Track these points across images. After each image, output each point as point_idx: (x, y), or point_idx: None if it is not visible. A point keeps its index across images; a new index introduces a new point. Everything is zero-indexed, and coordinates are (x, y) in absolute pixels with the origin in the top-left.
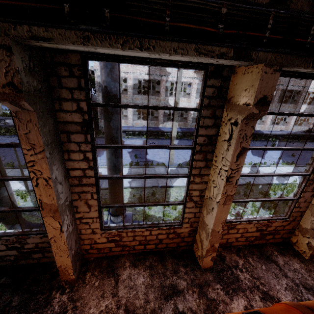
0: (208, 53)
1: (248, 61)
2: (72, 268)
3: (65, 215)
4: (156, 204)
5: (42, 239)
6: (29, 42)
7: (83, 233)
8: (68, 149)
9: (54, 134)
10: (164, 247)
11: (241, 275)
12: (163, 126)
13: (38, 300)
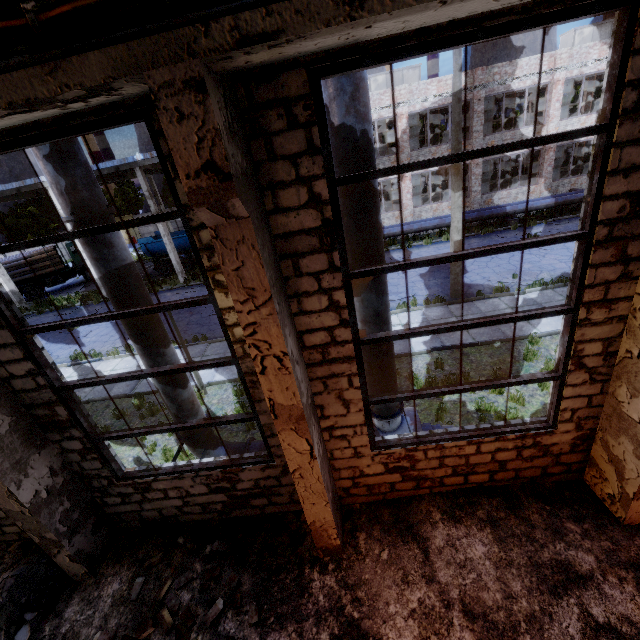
0: None
1: None
2: (335, 525)
3: (312, 425)
4: (491, 386)
5: (265, 471)
6: (229, 60)
7: (336, 457)
8: (298, 291)
9: (275, 263)
10: (509, 477)
11: None
12: (414, 218)
13: (283, 583)
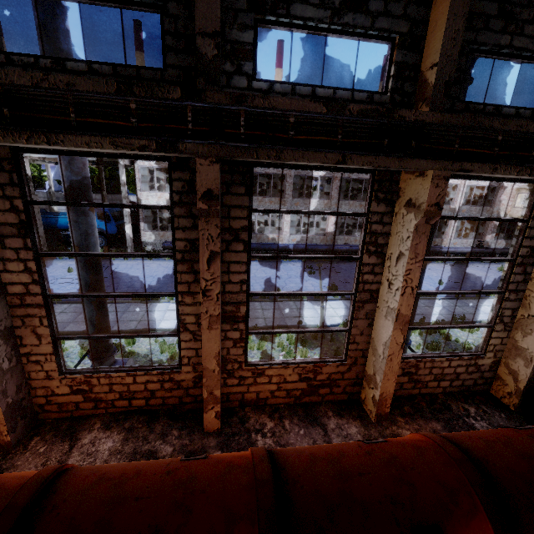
0: (127, 146)
1: (176, 153)
2: (6, 423)
3: None
4: (136, 336)
5: None
6: None
7: (33, 377)
8: (4, 257)
9: None
10: (159, 403)
11: (261, 441)
12: None
13: None
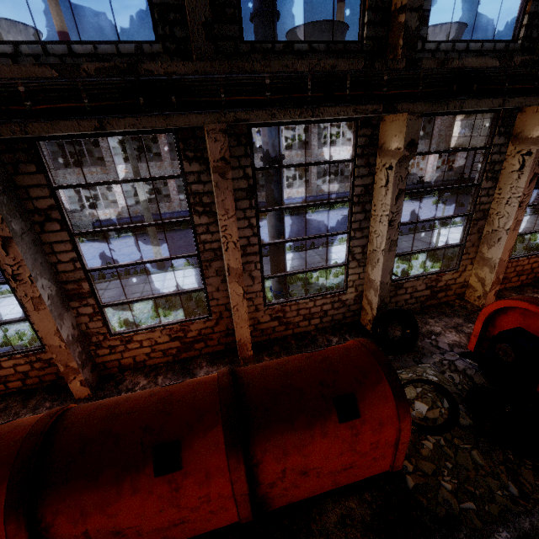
0: None
1: None
2: None
3: None
4: None
5: None
6: None
7: None
8: None
9: None
10: (37, 382)
11: None
12: (182, 209)
13: None
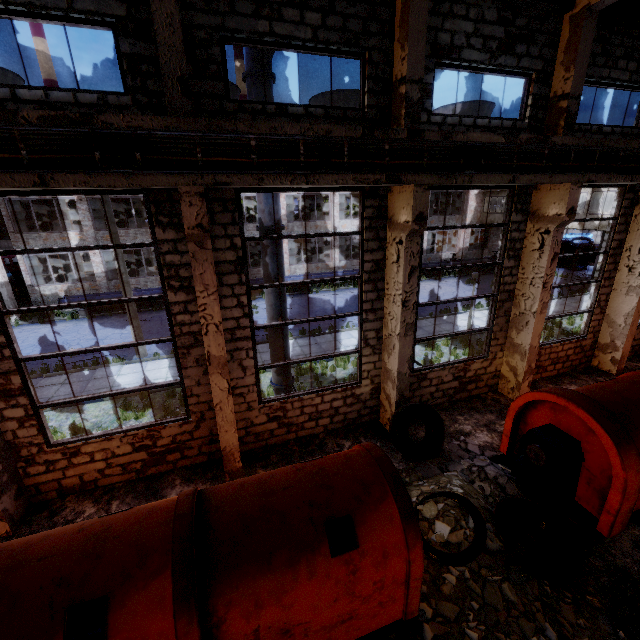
0: None
1: None
2: None
3: None
4: None
5: None
6: None
7: None
8: None
9: None
10: None
11: None
12: None
13: None
